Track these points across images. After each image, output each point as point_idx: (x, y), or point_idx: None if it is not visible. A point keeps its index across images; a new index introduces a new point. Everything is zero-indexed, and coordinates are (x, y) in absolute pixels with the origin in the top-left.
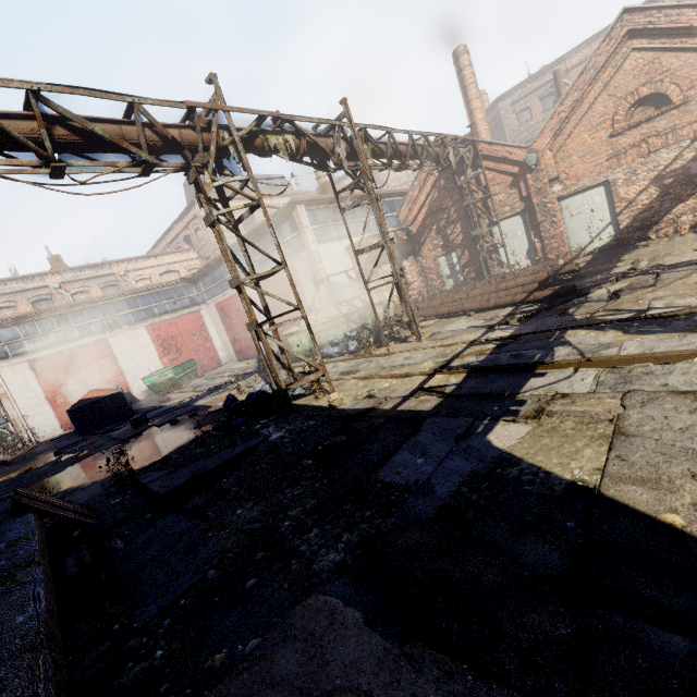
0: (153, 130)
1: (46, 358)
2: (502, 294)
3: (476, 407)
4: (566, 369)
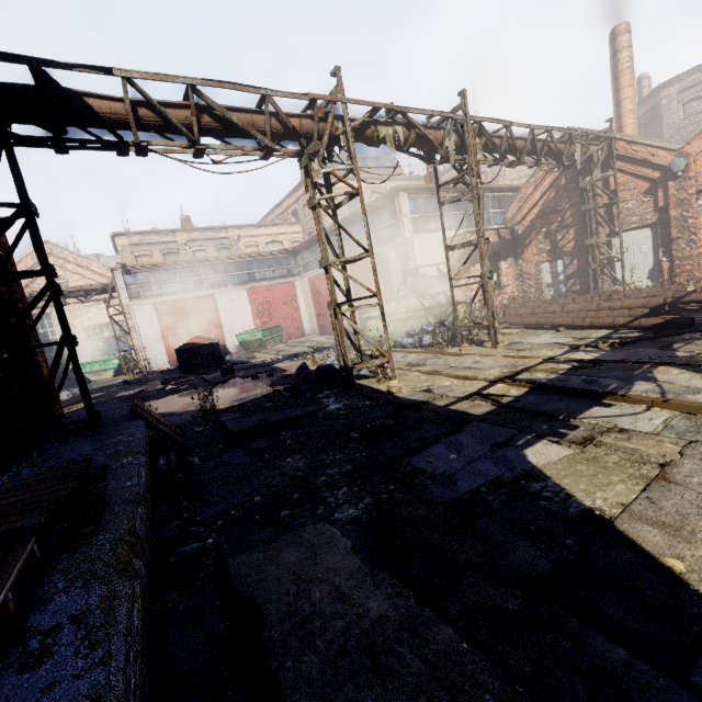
0: (277, 119)
1: (166, 303)
2: (603, 314)
3: (525, 422)
4: (638, 405)
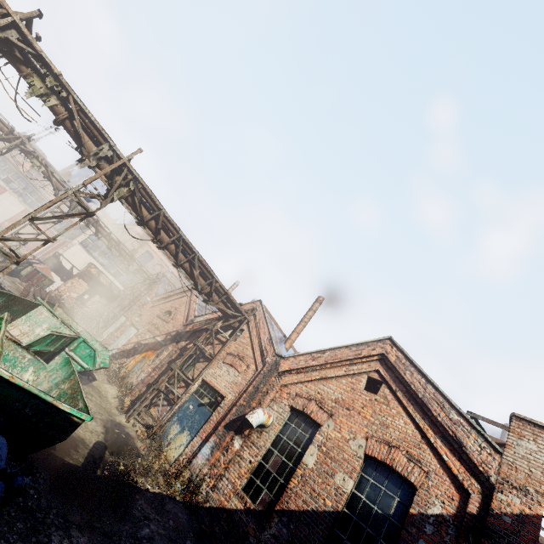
0: None
1: None
2: None
3: None
4: None
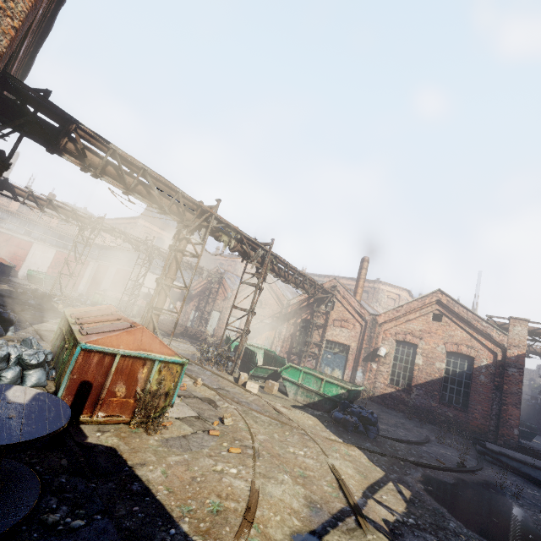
0: (76, 216)
1: None
2: (172, 329)
3: None
4: None
